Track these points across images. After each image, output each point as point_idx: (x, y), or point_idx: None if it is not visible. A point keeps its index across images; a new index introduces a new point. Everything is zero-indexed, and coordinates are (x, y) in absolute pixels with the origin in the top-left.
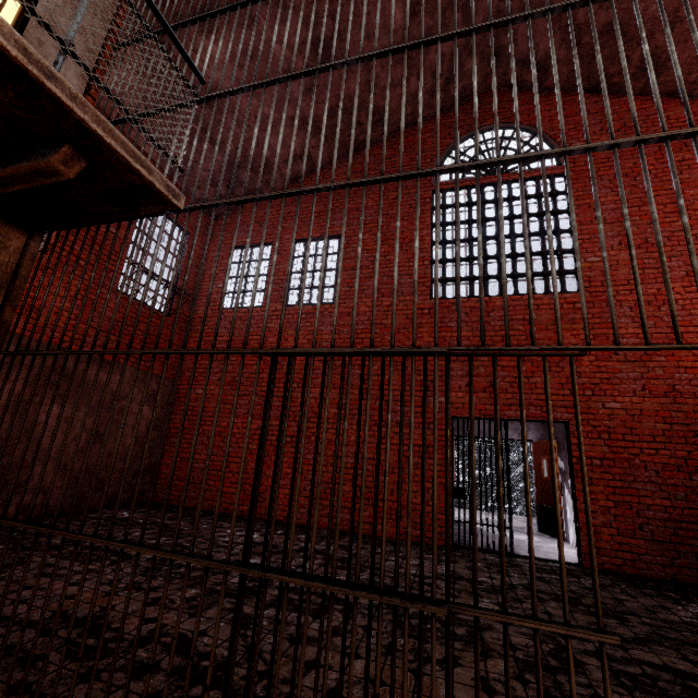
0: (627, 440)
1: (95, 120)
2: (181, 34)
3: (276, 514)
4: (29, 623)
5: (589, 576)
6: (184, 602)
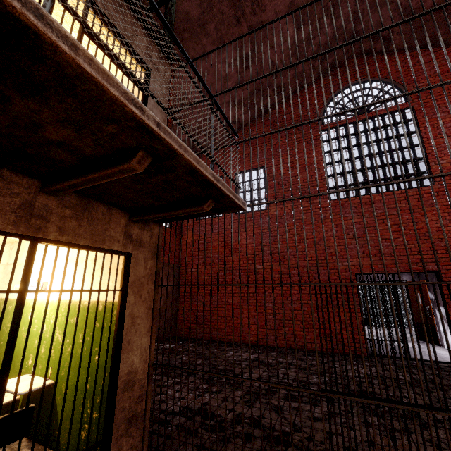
0: None
1: (227, 189)
2: None
3: (251, 340)
4: (176, 413)
5: None
6: (240, 399)
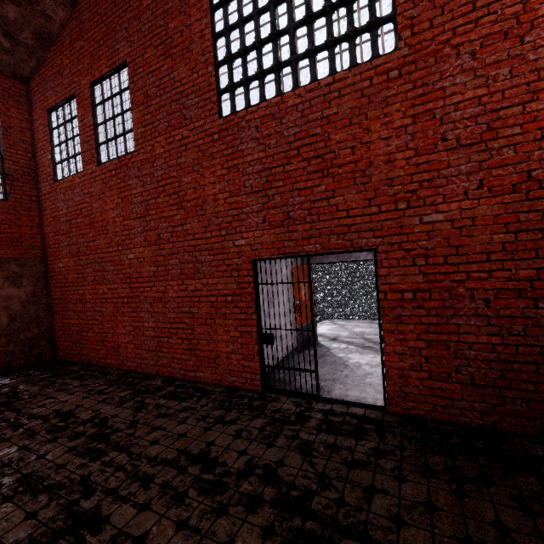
0: (450, 263)
1: None
2: None
3: (129, 365)
4: None
5: (379, 432)
6: None
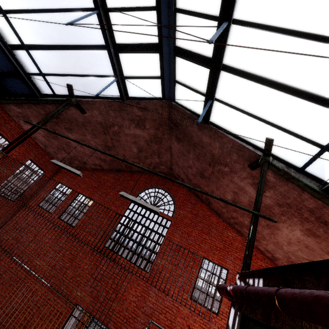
0: None
1: None
2: (60, 129)
3: None
4: None
5: None
6: None
